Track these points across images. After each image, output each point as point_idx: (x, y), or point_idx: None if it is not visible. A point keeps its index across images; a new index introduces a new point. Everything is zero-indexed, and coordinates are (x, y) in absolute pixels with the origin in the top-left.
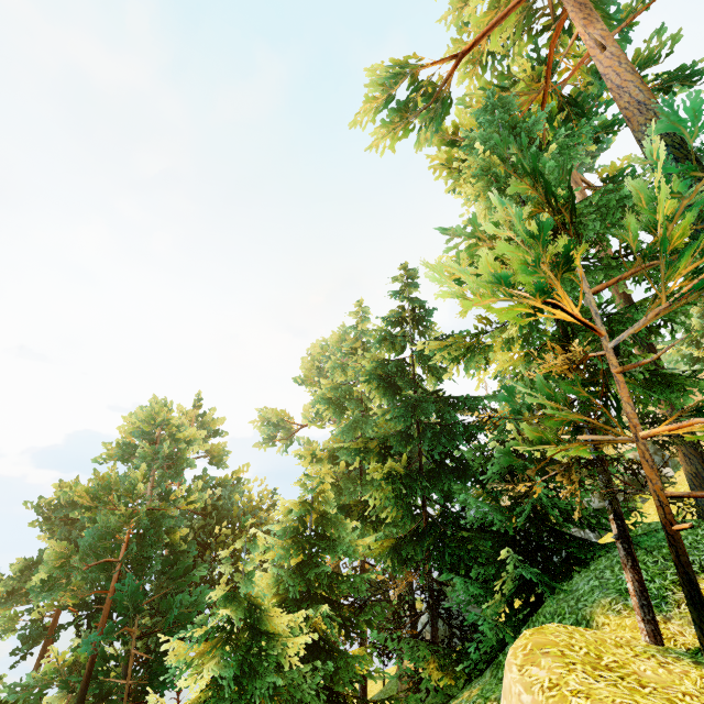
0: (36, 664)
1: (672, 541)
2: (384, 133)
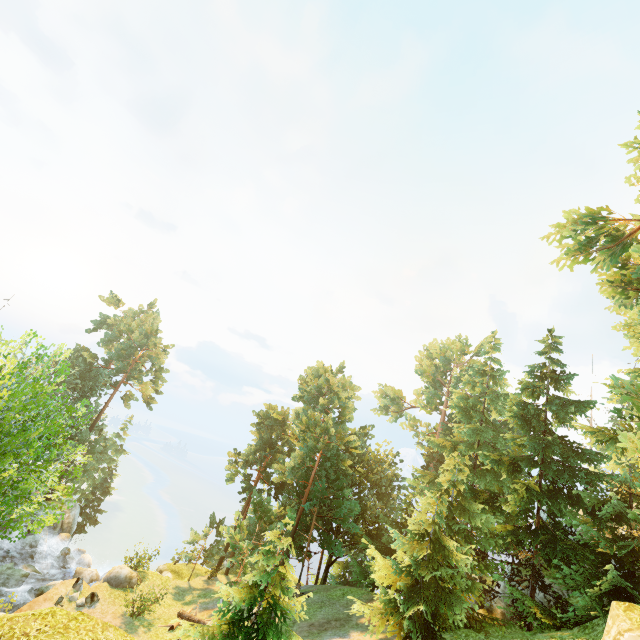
0: (245, 505)
1: None
2: (567, 258)
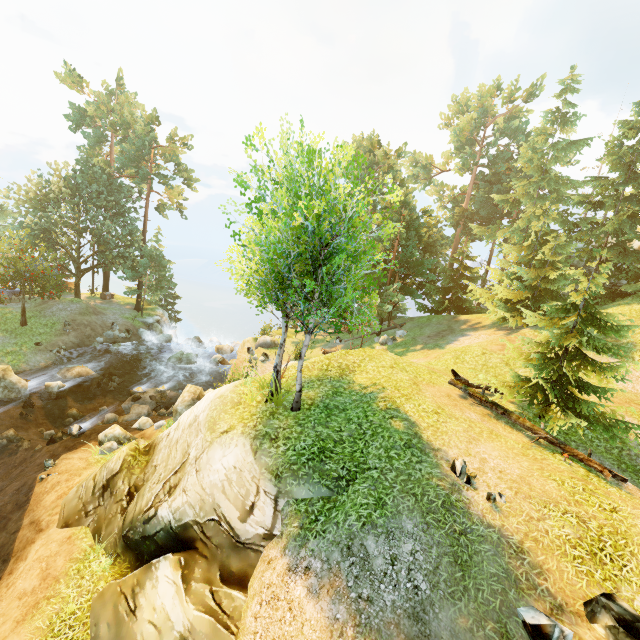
0: None
1: None
2: None
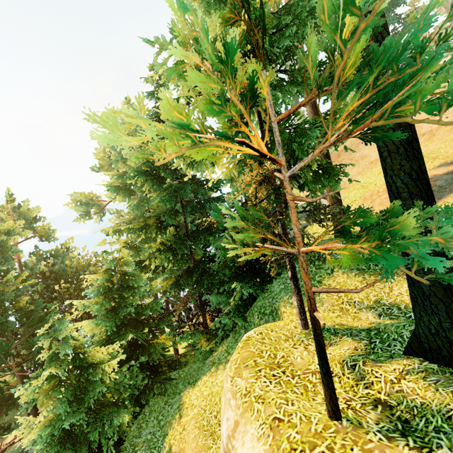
0: None
1: (313, 322)
2: None
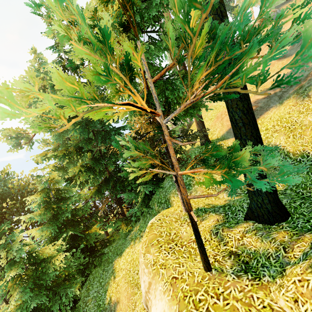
0: None
1: (190, 217)
2: None
